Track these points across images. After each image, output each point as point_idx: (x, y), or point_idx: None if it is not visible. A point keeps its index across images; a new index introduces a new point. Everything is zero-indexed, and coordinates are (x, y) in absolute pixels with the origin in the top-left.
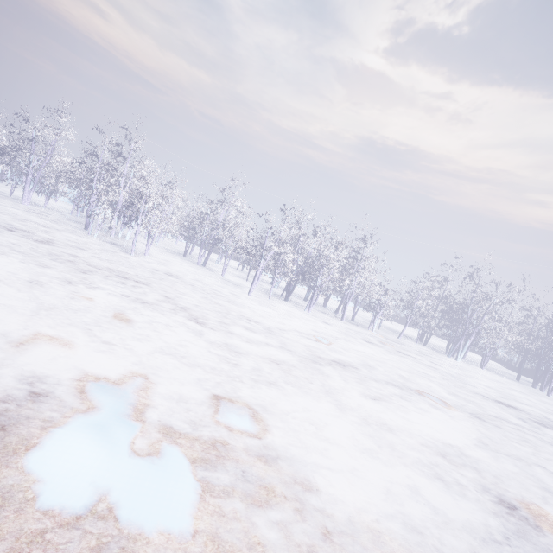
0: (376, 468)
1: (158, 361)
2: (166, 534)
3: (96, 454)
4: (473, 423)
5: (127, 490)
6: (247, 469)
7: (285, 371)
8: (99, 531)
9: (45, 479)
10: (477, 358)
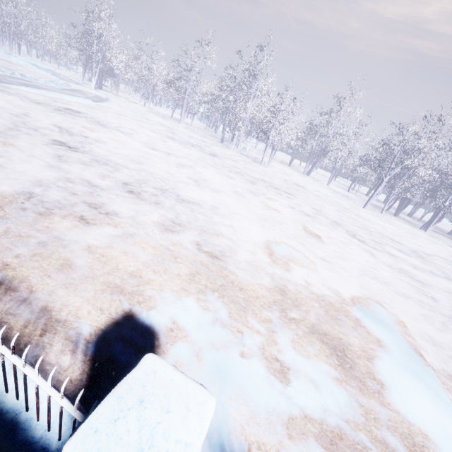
0: None
1: (372, 286)
2: None
3: (444, 412)
4: None
5: None
6: None
7: None
8: None
9: (429, 436)
10: None
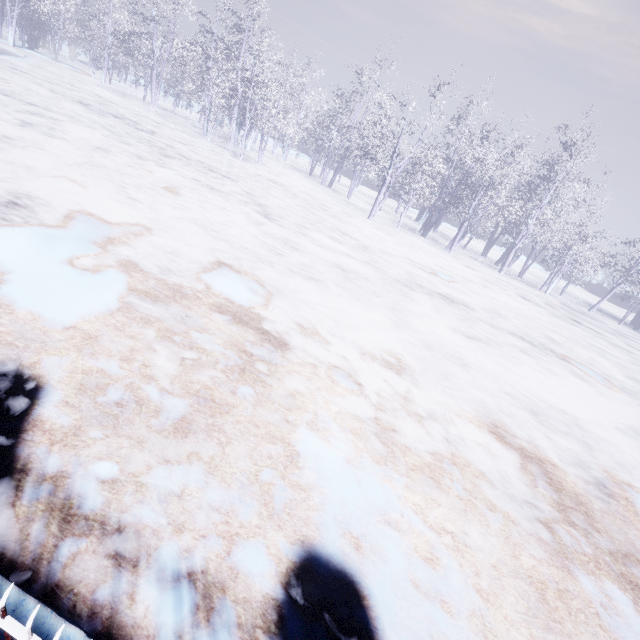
0: (394, 382)
1: (180, 226)
2: (36, 316)
3: (22, 247)
4: None
5: (28, 278)
6: (196, 318)
7: (349, 279)
8: None
9: None
10: None
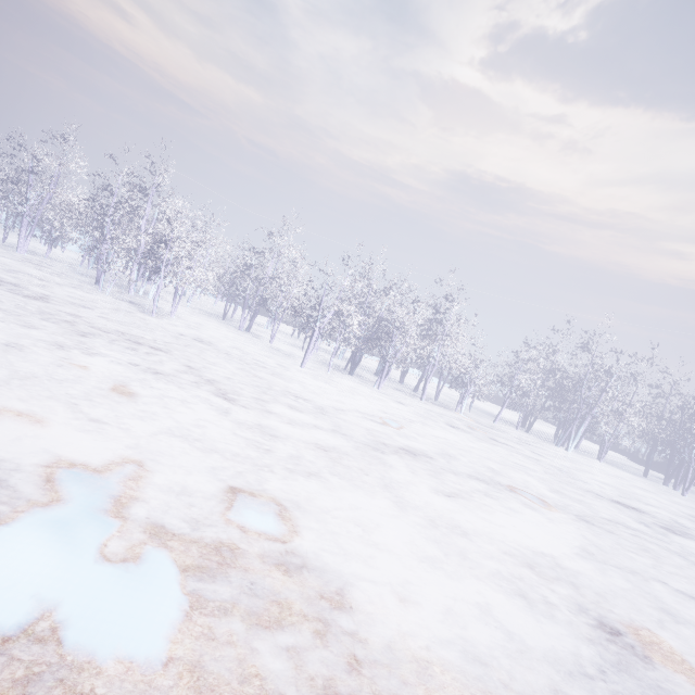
0: (437, 582)
1: (162, 444)
2: (126, 662)
3: (48, 558)
4: (578, 528)
5: (83, 605)
6: (258, 580)
7: (334, 459)
8: (32, 658)
9: None
10: (595, 448)
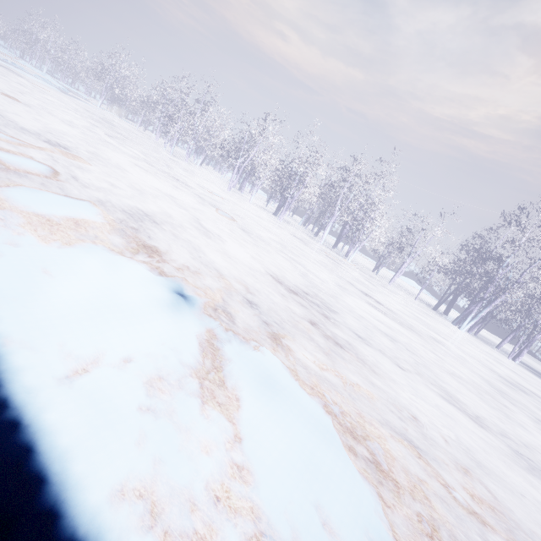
0: (24, 115)
1: (28, 100)
2: None
3: None
4: (218, 218)
5: None
6: None
7: (104, 142)
8: None
9: None
10: None
